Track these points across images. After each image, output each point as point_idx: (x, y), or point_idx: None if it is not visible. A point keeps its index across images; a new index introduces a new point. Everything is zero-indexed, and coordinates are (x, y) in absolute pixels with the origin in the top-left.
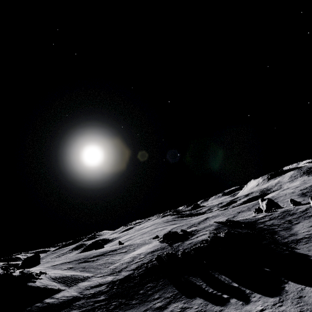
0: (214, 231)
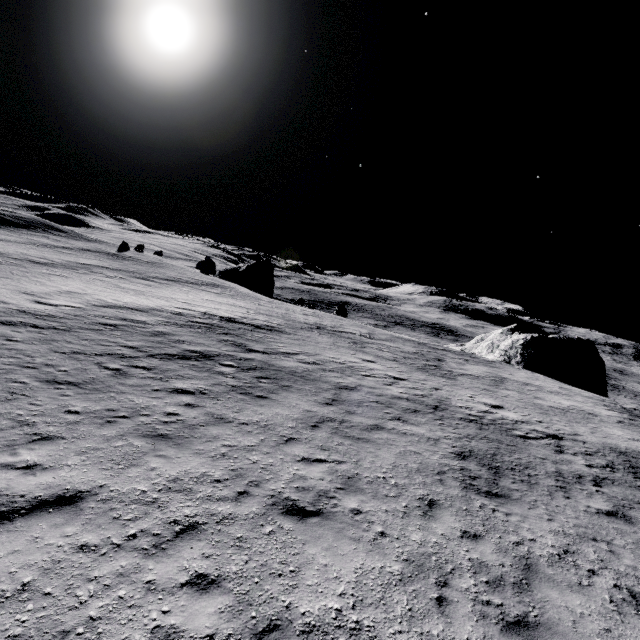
0: (7, 214)
